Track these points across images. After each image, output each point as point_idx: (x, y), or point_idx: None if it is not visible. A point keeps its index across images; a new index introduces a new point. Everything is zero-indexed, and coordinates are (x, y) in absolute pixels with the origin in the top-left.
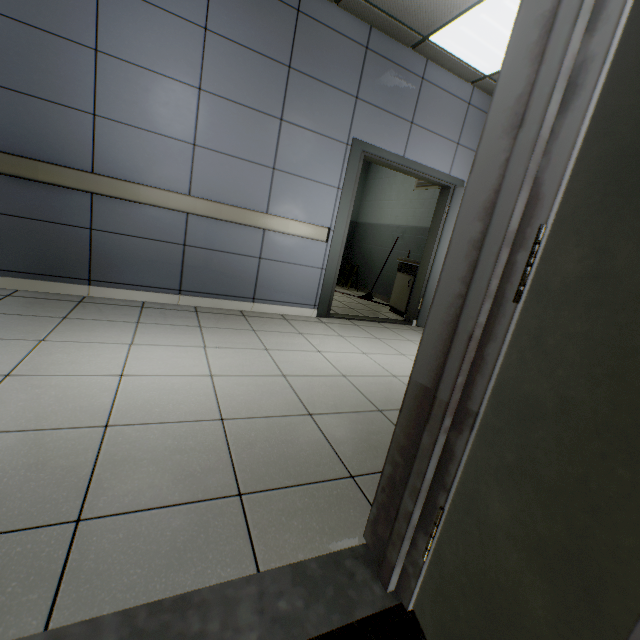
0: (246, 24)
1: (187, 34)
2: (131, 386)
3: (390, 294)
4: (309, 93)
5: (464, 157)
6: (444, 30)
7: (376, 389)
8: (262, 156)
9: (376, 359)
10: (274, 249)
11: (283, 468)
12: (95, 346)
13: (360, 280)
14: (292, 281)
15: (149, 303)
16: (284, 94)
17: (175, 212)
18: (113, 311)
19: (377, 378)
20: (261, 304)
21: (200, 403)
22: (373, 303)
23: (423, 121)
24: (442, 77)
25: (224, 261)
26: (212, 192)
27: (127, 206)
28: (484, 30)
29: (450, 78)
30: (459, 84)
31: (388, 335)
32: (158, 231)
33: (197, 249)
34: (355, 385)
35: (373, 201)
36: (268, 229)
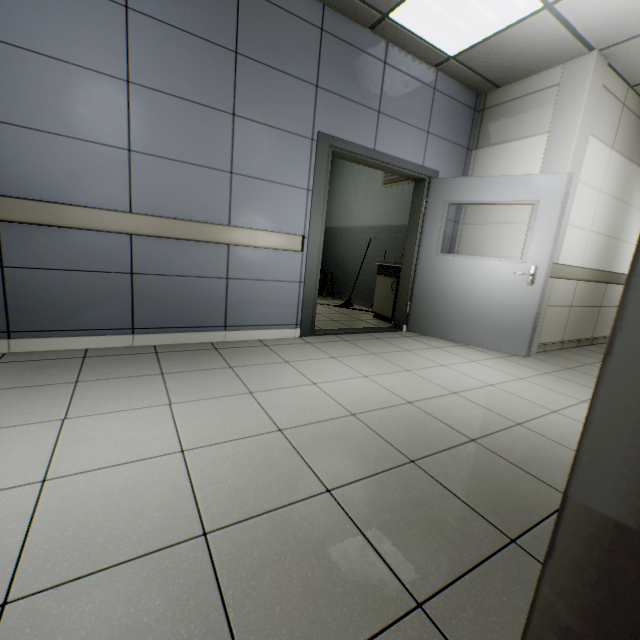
0: (177, 1)
1: (103, 13)
2: (58, 499)
3: (370, 299)
4: (262, 83)
5: (435, 146)
6: (406, 4)
7: (396, 427)
8: (216, 159)
9: (381, 382)
10: (243, 266)
11: (314, 619)
12: (7, 433)
13: (335, 287)
14: (268, 300)
15: (94, 350)
16: (233, 85)
17: (115, 234)
18: (42, 370)
19: (392, 410)
20: (235, 331)
21: (169, 508)
22: (354, 311)
23: (390, 110)
24: (405, 61)
25: (184, 287)
26: (159, 206)
27: (49, 233)
28: (450, 1)
29: (413, 62)
30: (422, 68)
31: (383, 347)
32: (95, 260)
33: (149, 276)
34: (370, 426)
35: (339, 204)
36: (233, 244)
